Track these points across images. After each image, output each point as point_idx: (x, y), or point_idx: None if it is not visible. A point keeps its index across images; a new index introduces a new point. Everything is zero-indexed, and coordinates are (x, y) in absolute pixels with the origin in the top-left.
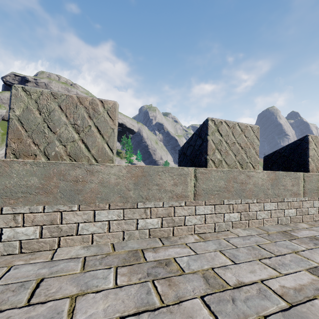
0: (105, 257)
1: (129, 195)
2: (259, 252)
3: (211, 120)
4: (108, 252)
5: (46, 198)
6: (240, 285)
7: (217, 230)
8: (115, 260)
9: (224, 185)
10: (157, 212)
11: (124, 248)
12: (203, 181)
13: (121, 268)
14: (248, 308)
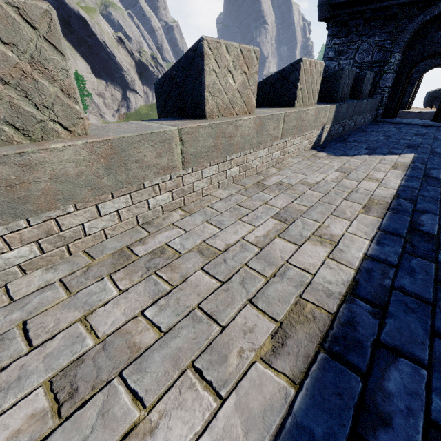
0: None
1: None
2: (1, 354)
3: None
4: None
5: None
6: None
7: None
8: None
9: None
10: None
11: None
12: None
13: None
14: None
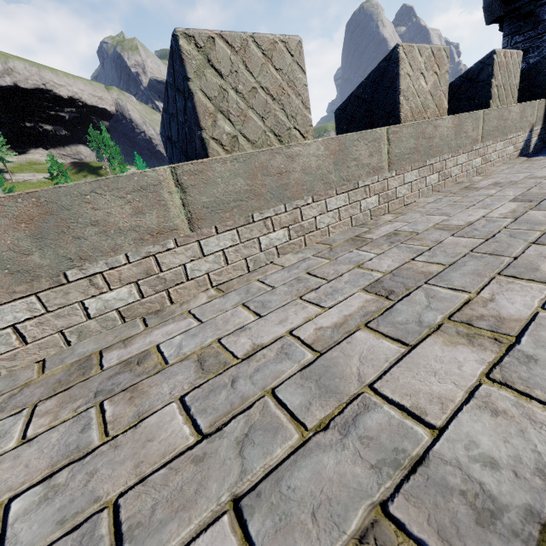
0: (24, 391)
1: (34, 264)
2: (305, 285)
3: (185, 37)
4: (34, 379)
5: None
6: (258, 350)
7: (253, 268)
8: (43, 389)
9: (246, 187)
10: (121, 276)
11: (68, 361)
12: (198, 189)
13: (50, 401)
14: (255, 384)
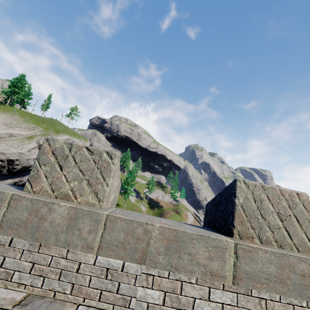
0: None
1: None
2: None
3: None
4: None
5: (281, 288)
6: None
7: None
8: None
9: None
10: None
11: None
12: None
13: None
14: None
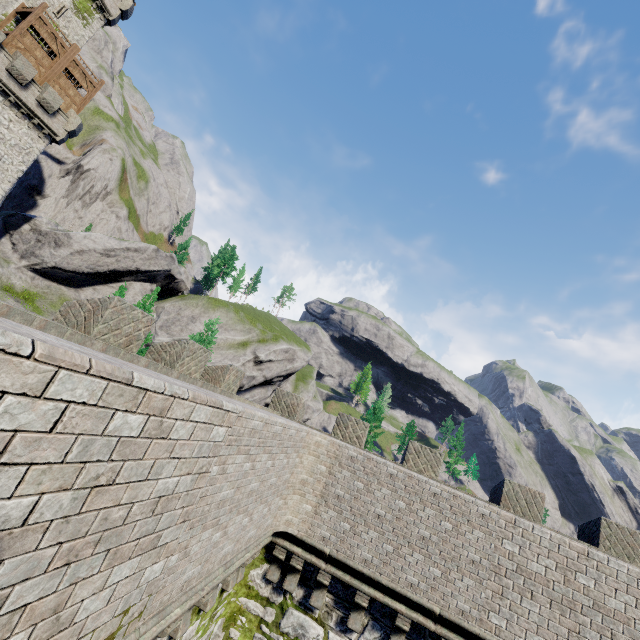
0: None
1: None
2: None
3: (603, 519)
4: None
5: None
6: None
7: None
8: None
9: None
10: None
11: None
12: None
13: None
14: None
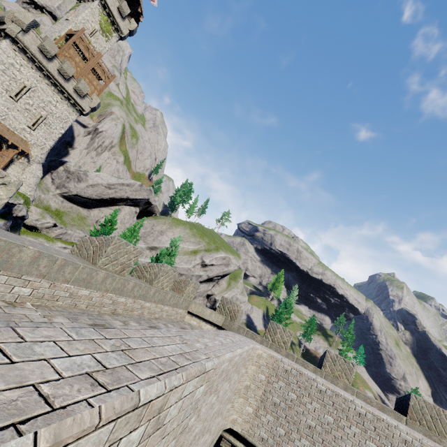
0: None
1: None
2: None
3: None
4: None
5: None
6: None
7: None
8: None
9: None
10: None
11: None
12: None
13: None
14: None
